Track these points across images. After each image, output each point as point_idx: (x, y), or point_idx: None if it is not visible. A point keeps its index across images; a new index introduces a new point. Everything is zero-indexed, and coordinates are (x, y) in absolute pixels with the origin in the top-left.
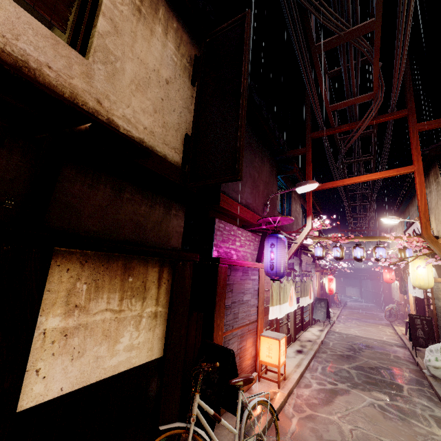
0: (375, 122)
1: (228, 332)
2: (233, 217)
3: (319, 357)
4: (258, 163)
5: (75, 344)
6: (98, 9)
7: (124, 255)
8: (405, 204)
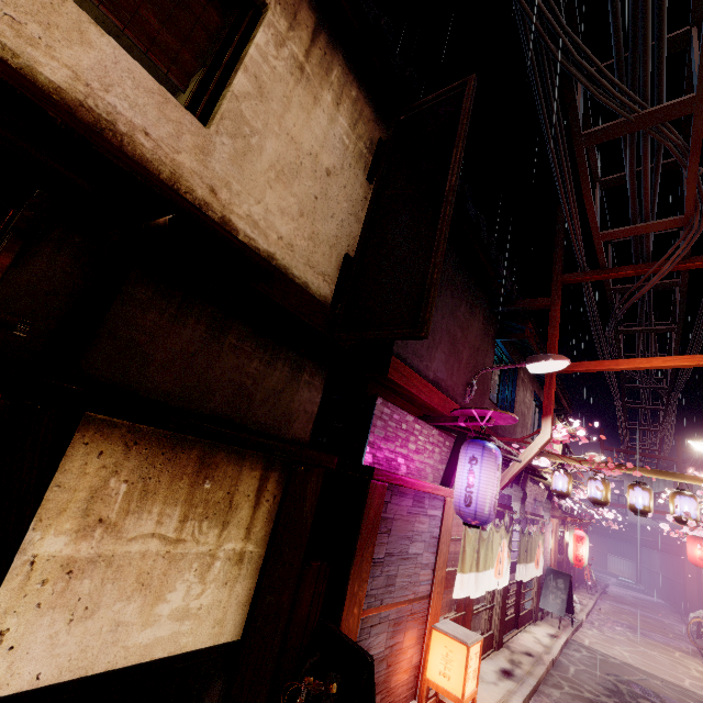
0: (686, 268)
1: (372, 610)
2: (410, 399)
3: (545, 696)
4: (463, 314)
5: (83, 592)
6: (240, 62)
7: (204, 441)
8: None
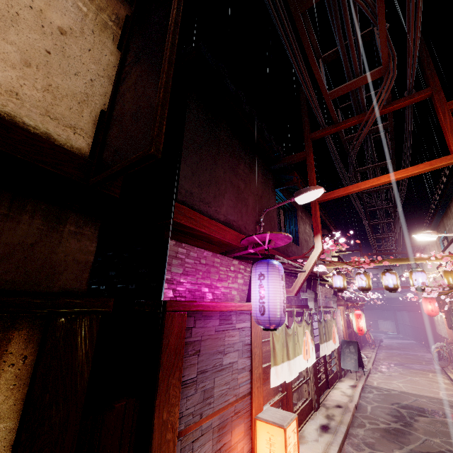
0: (390, 110)
1: (191, 427)
2: (207, 239)
3: (354, 437)
4: (243, 171)
5: None
6: None
7: None
8: (438, 218)
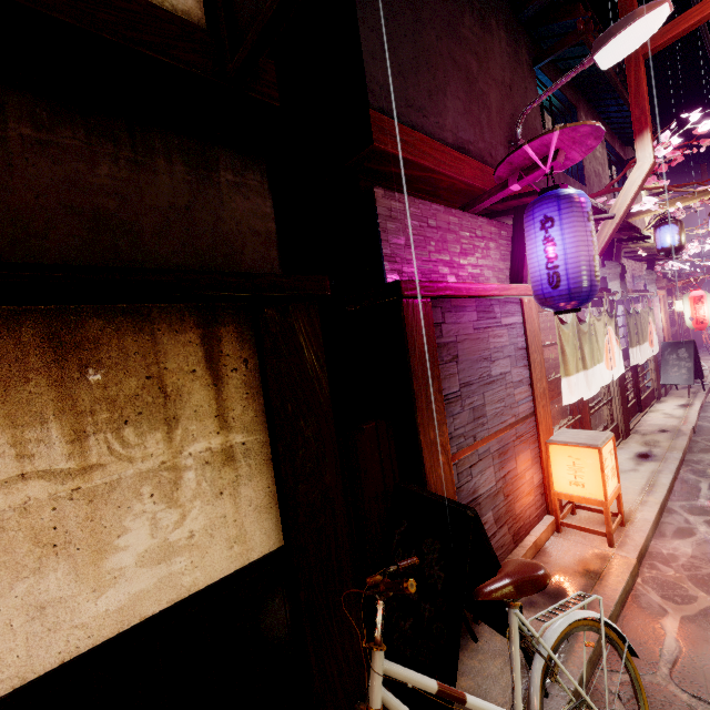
0: None
1: (464, 451)
2: (430, 185)
3: (696, 463)
4: (471, 30)
5: None
6: None
7: (38, 310)
8: None
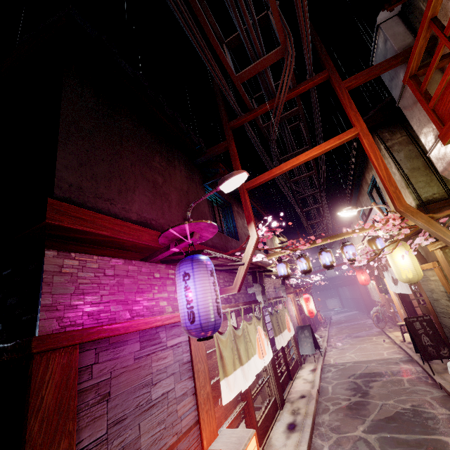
0: (297, 94)
1: None
2: (117, 244)
3: (321, 426)
4: (160, 164)
5: None
6: None
7: None
8: (355, 197)
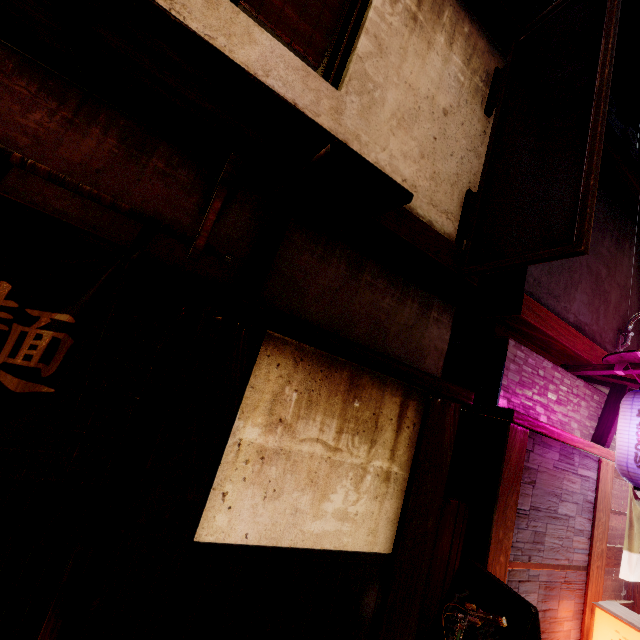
0: None
1: (518, 564)
2: (545, 344)
3: None
4: (607, 249)
5: (271, 476)
6: (361, 28)
7: (352, 364)
8: None
